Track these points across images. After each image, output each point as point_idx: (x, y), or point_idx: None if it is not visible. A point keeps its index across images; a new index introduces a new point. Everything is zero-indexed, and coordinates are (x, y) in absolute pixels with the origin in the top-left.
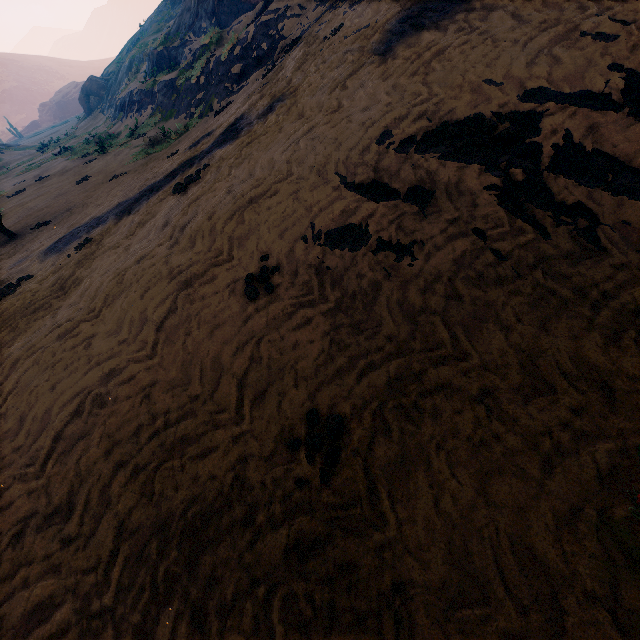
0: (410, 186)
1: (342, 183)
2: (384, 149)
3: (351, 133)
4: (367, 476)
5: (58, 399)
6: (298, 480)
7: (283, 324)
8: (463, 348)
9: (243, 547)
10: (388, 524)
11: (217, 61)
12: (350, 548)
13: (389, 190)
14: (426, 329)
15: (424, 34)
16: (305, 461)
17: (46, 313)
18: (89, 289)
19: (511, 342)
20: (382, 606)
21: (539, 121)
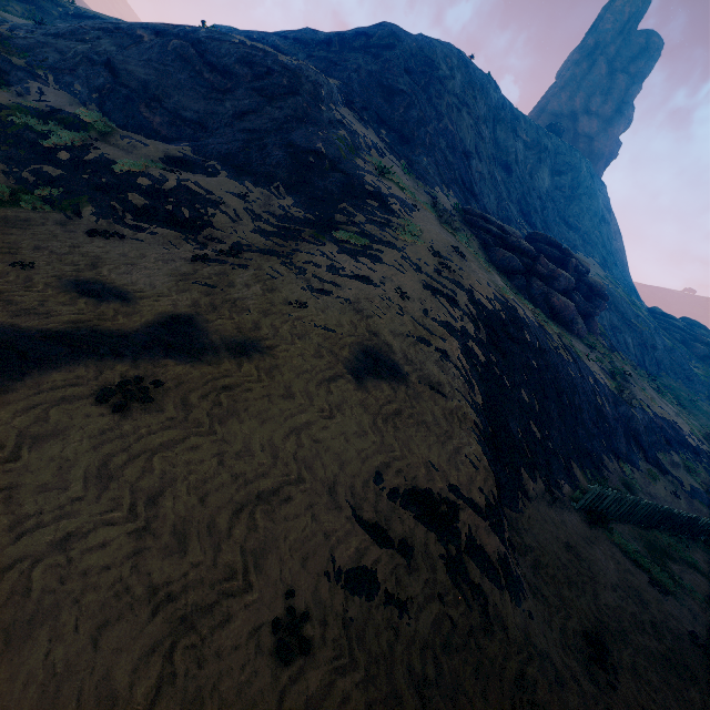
0: (400, 537)
1: (353, 514)
2: (379, 490)
3: (351, 456)
4: None
5: None
6: None
7: (325, 704)
8: None
9: None
10: None
11: (104, 161)
12: None
13: (387, 536)
14: (433, 705)
15: (383, 383)
16: None
17: None
18: None
19: None
20: None
21: (458, 511)
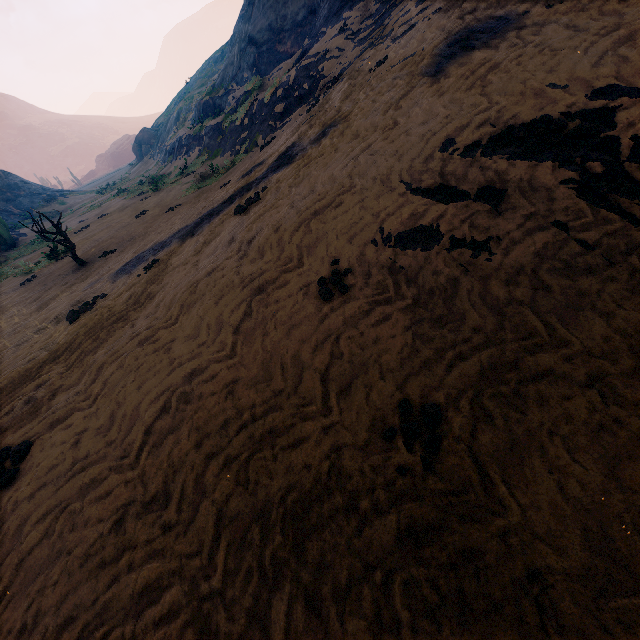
0: (479, 187)
1: (408, 189)
2: (448, 156)
3: (411, 145)
4: (475, 463)
5: (145, 397)
6: (399, 467)
7: (361, 321)
8: (560, 336)
9: (350, 533)
10: (509, 509)
11: (260, 103)
12: (471, 533)
13: (457, 192)
14: (515, 319)
15: (475, 53)
16: (404, 449)
17: (125, 324)
18: (163, 301)
19: (615, 327)
20: (519, 593)
21: (613, 116)
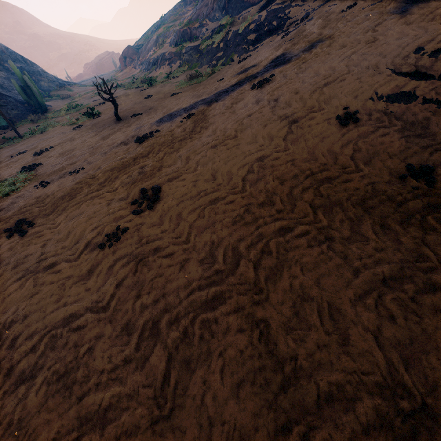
0: None
1: (393, 73)
2: (419, 56)
3: (392, 50)
4: None
5: (232, 167)
6: (414, 187)
7: (370, 135)
8: None
9: (395, 207)
10: None
11: (234, 33)
12: None
13: (427, 75)
14: None
15: (431, 2)
16: (415, 181)
17: (192, 140)
18: (218, 129)
19: None
20: None
21: None
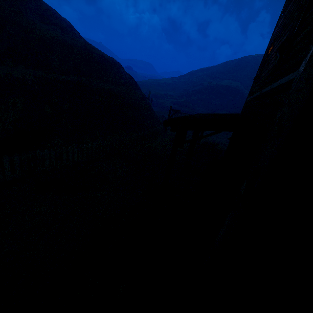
0: None
1: None
2: None
3: None
4: None
5: None
6: None
7: None
8: None
9: None
10: None
11: None
12: None
13: None
14: None
15: None
16: None
17: None
18: None
19: None
20: None
21: None
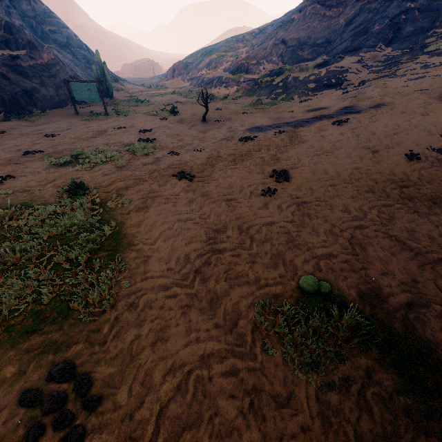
0: None
1: (441, 136)
2: None
3: (439, 123)
4: None
5: (337, 169)
6: None
7: (428, 169)
8: None
9: None
10: None
11: (294, 79)
12: None
13: None
14: None
15: None
16: None
17: (296, 148)
18: (314, 145)
19: None
20: None
21: None
